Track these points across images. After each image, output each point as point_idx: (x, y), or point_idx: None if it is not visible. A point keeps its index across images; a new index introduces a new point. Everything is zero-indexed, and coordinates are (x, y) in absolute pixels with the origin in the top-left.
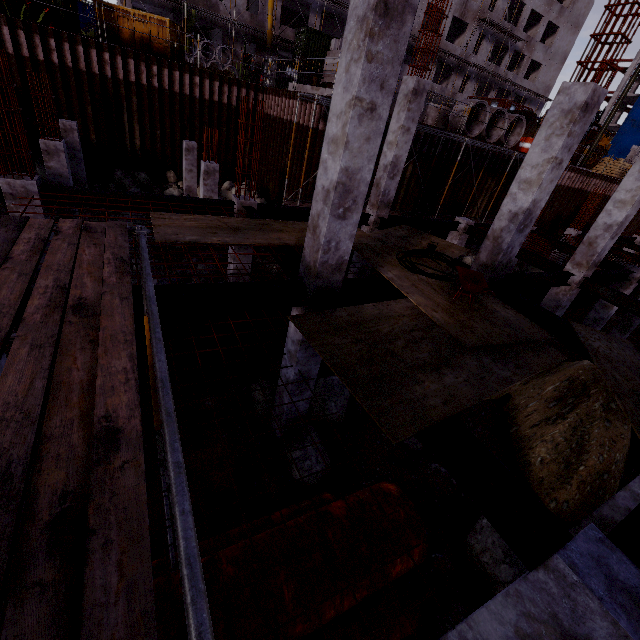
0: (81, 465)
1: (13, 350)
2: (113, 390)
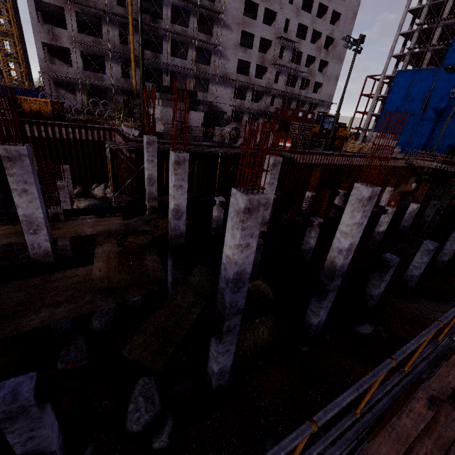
0: None
1: None
2: None
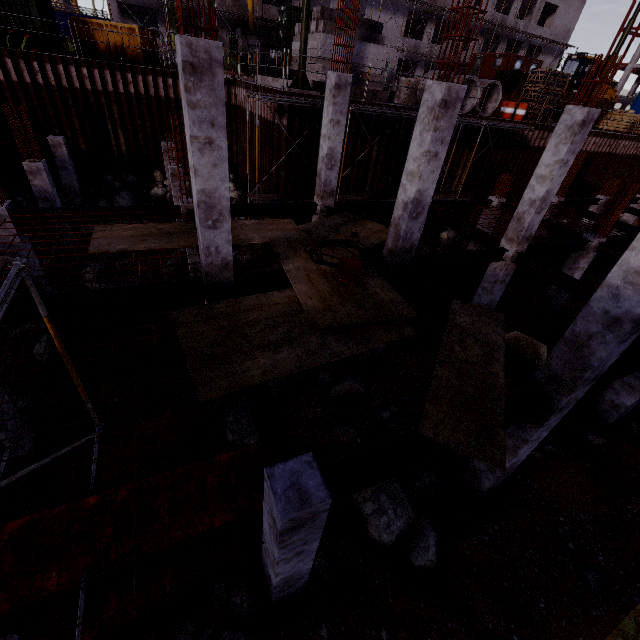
0: None
1: None
2: None
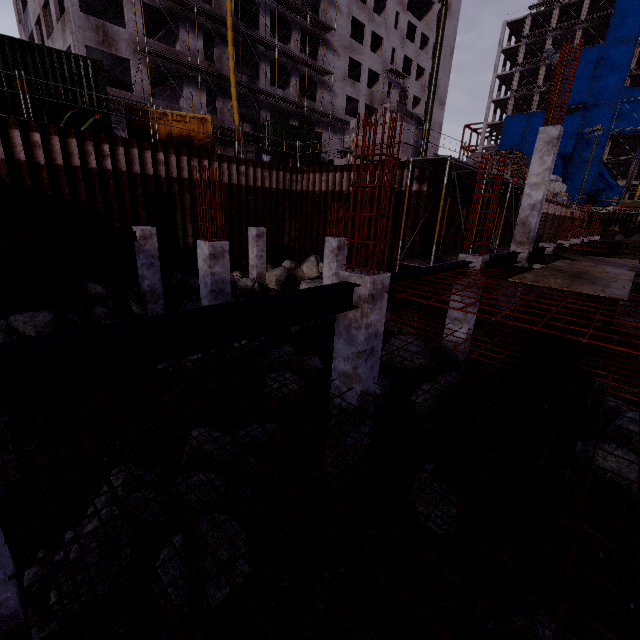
0: None
1: None
2: None
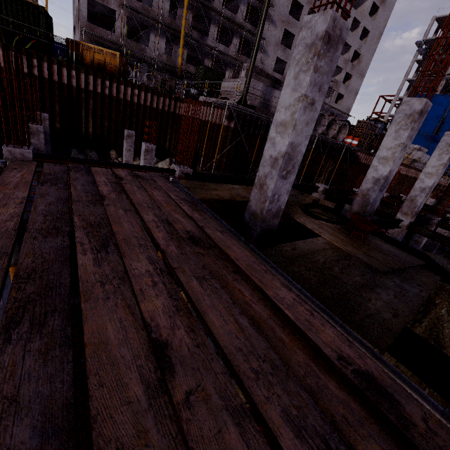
0: (379, 430)
1: (185, 283)
2: (311, 324)
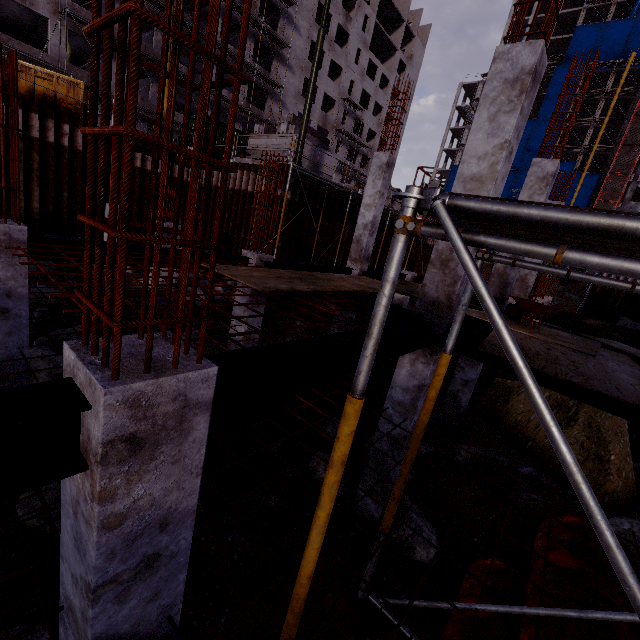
0: None
1: None
2: None
